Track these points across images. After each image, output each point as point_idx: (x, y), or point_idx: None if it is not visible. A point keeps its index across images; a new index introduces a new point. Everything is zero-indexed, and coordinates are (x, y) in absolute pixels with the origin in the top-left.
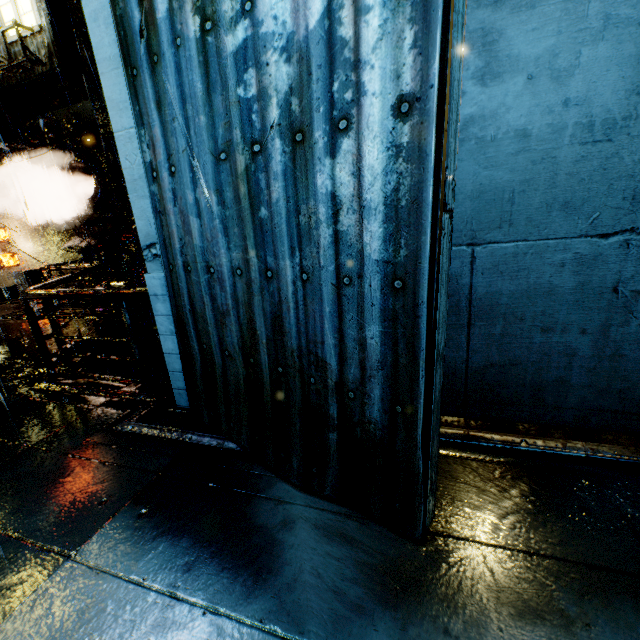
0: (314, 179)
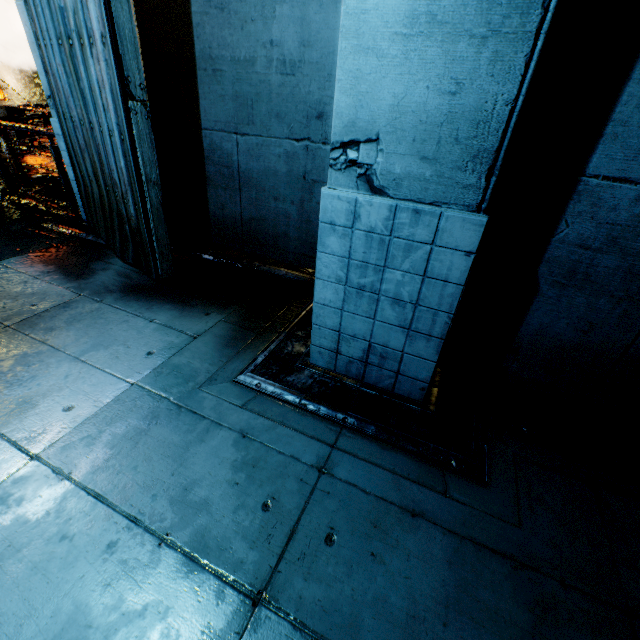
0: (91, 70)
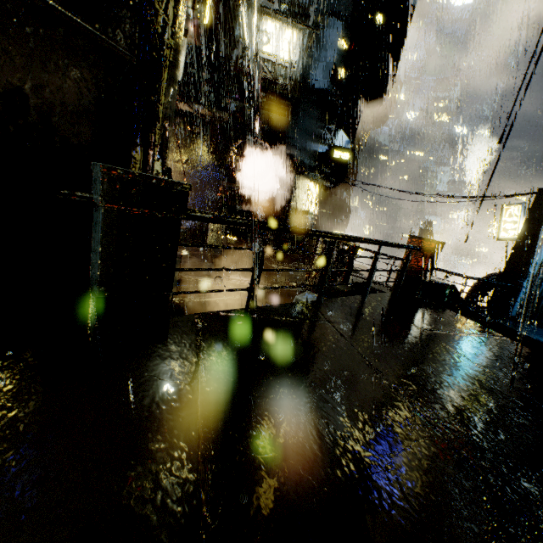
0: None
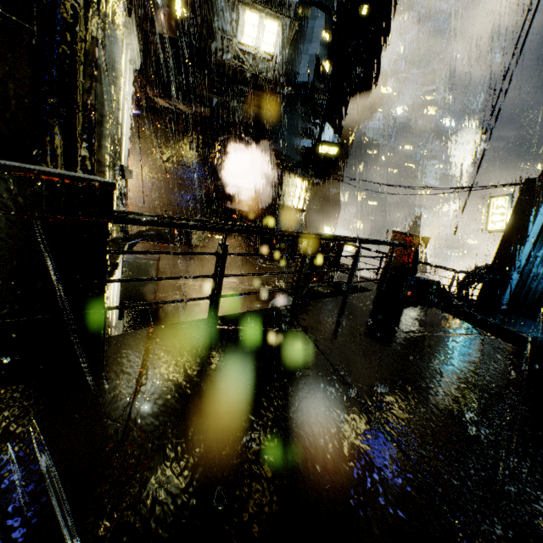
0: None
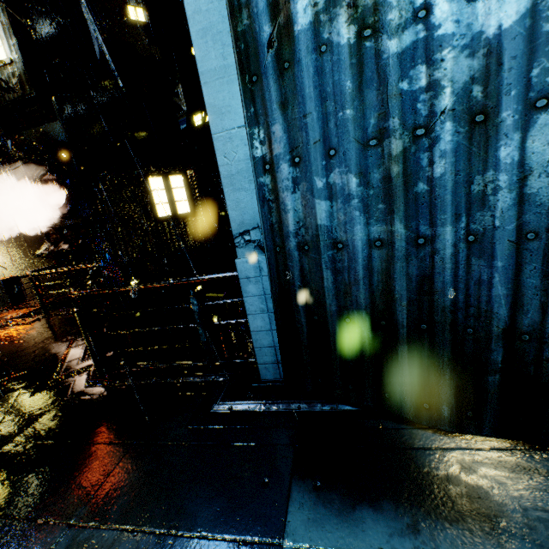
0: (496, 152)
